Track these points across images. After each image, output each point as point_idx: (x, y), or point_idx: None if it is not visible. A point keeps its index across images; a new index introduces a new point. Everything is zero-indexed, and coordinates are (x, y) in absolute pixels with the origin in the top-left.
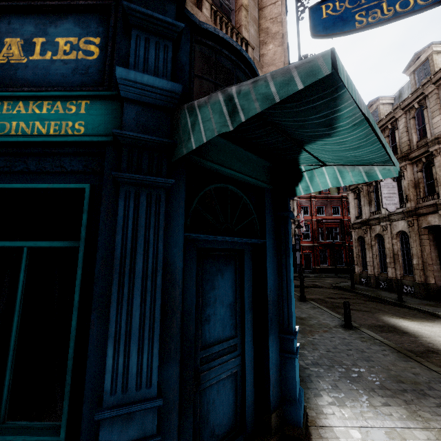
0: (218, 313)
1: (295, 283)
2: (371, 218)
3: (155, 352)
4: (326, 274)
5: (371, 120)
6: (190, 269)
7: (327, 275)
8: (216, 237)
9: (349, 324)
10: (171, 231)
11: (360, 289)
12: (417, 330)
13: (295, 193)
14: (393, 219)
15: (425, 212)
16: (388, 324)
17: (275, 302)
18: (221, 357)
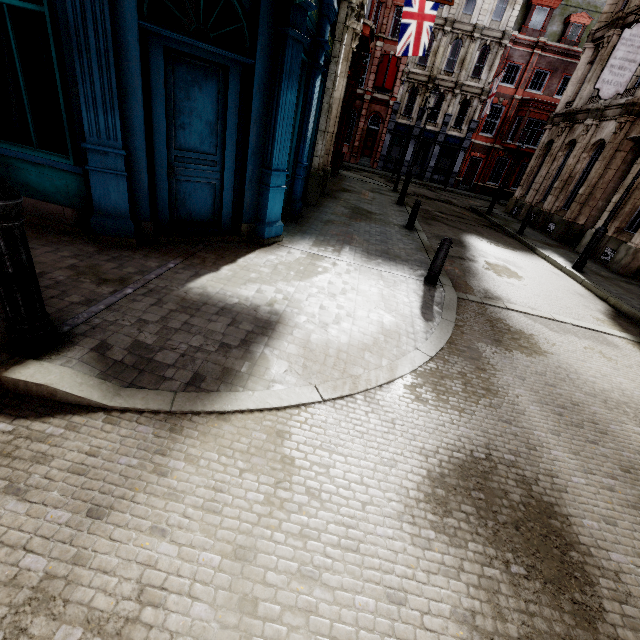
0: (195, 126)
1: (424, 193)
2: (583, 108)
3: (117, 119)
4: (486, 197)
5: None
6: (157, 67)
7: (484, 198)
8: (180, 37)
9: (409, 225)
10: (122, 15)
11: (497, 216)
12: (482, 249)
13: None
14: (607, 116)
15: None
16: (461, 240)
17: (260, 136)
18: (198, 165)
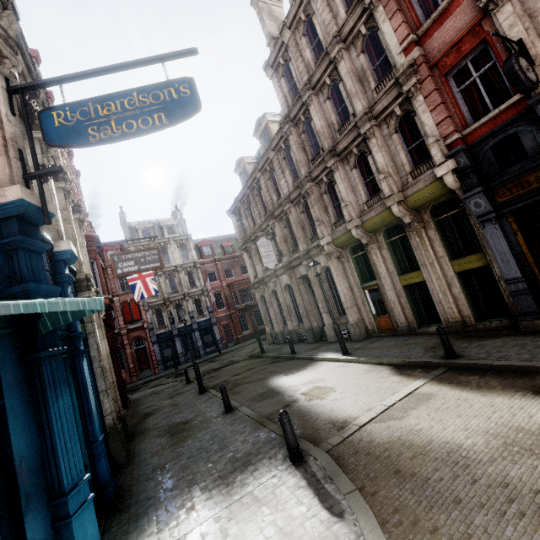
0: None
1: (211, 367)
2: (264, 275)
3: None
4: (249, 341)
5: None
6: None
7: (249, 343)
8: None
9: (228, 409)
10: None
11: (269, 350)
12: (289, 384)
13: (37, 332)
14: (279, 274)
15: (296, 264)
16: (270, 388)
17: (35, 468)
18: None
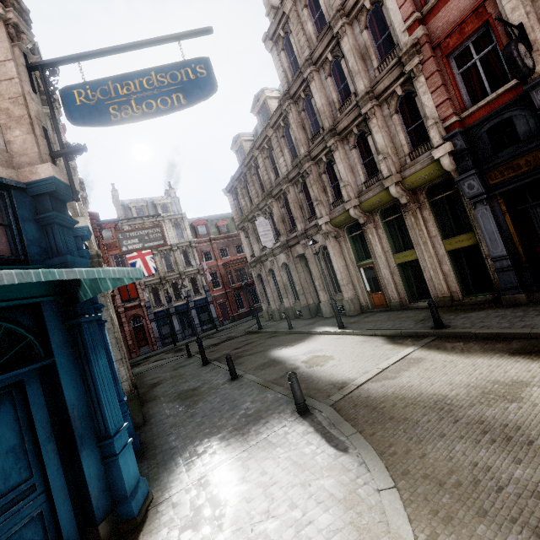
0: None
1: (210, 343)
2: (261, 254)
3: None
4: (245, 319)
5: (32, 280)
6: None
7: (245, 320)
8: None
9: (234, 376)
10: None
11: (266, 326)
12: (289, 355)
13: (78, 299)
14: (276, 253)
15: (293, 243)
16: (271, 358)
17: (84, 415)
18: (8, 511)
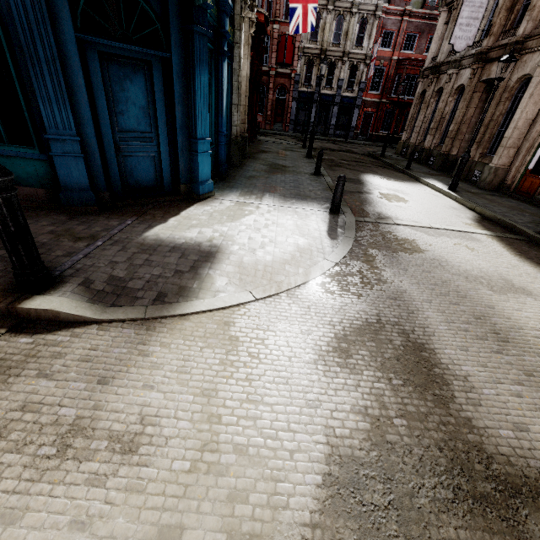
0: (132, 111)
1: (329, 147)
2: (445, 61)
3: (69, 112)
4: (381, 144)
5: None
6: (94, 68)
7: (379, 145)
8: (109, 42)
9: (317, 172)
10: (62, 30)
11: (389, 157)
12: (376, 184)
13: (193, 3)
14: (463, 65)
15: (494, 57)
16: (360, 179)
17: (185, 113)
18: (138, 142)
